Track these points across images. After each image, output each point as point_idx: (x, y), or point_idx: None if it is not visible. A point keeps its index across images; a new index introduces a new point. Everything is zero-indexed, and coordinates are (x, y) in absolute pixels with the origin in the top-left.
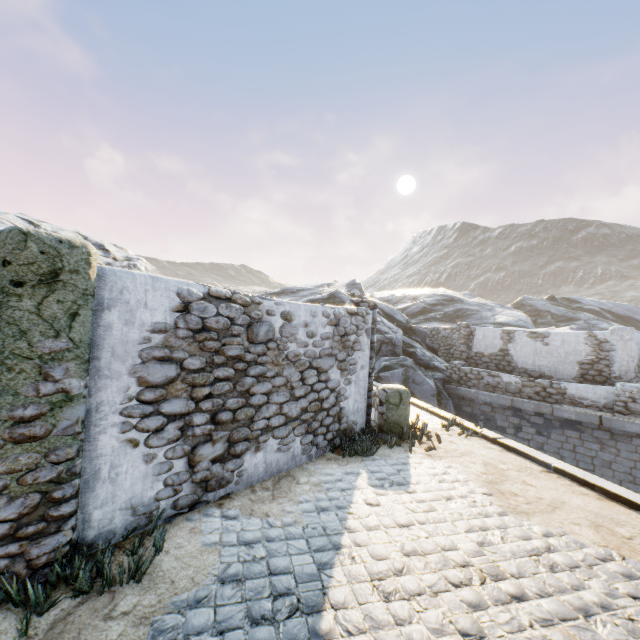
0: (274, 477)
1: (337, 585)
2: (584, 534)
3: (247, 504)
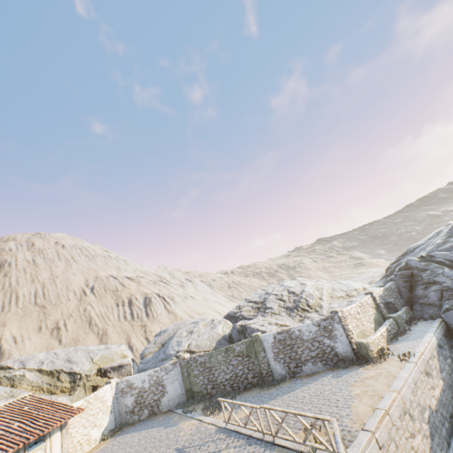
0: (313, 372)
1: (298, 389)
2: (356, 391)
3: (302, 377)
